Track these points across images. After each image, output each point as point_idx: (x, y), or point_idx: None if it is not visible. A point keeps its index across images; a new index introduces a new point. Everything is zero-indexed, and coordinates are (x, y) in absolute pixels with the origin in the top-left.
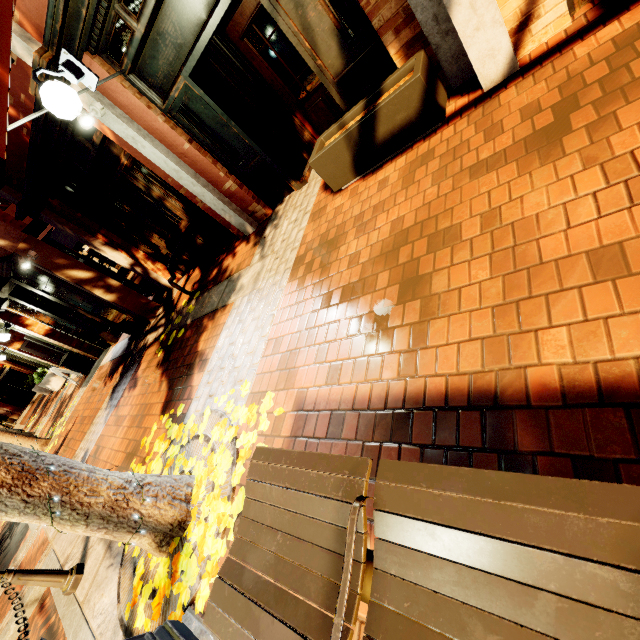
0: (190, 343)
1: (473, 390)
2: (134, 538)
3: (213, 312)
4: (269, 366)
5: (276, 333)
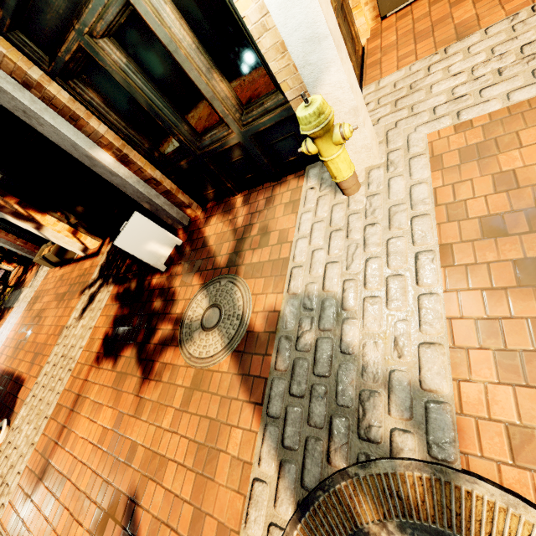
0: None
1: (13, 373)
2: None
3: (9, 308)
4: (2, 350)
5: (10, 335)
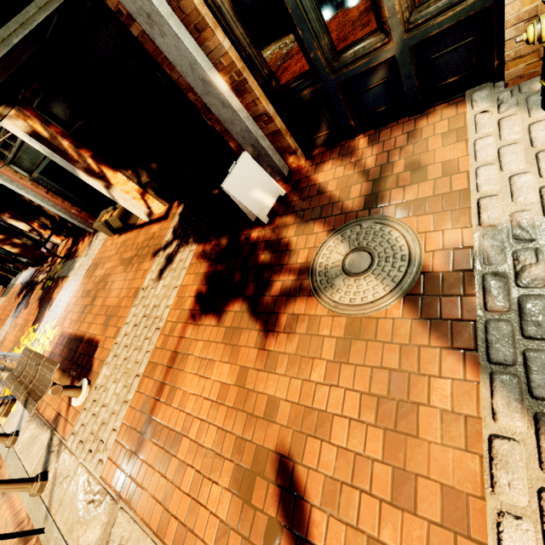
0: (52, 291)
1: (83, 336)
2: (3, 373)
3: (64, 277)
4: (63, 315)
5: (71, 301)
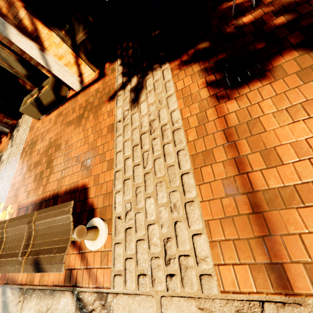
0: None
1: (55, 194)
2: None
3: None
4: (11, 195)
5: (14, 181)
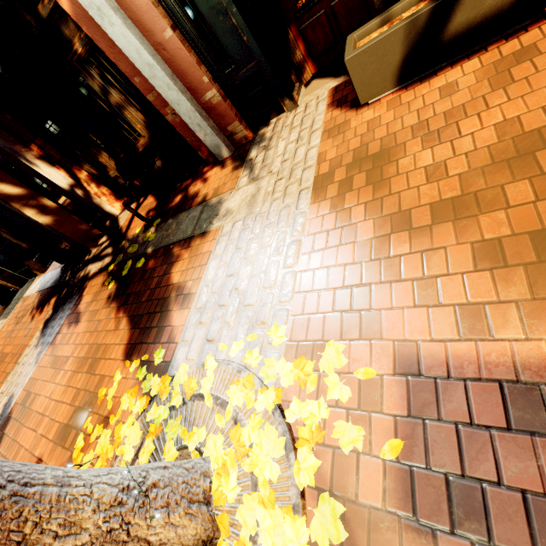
0: (157, 274)
1: None
2: None
3: (187, 240)
4: (312, 305)
5: (311, 263)
